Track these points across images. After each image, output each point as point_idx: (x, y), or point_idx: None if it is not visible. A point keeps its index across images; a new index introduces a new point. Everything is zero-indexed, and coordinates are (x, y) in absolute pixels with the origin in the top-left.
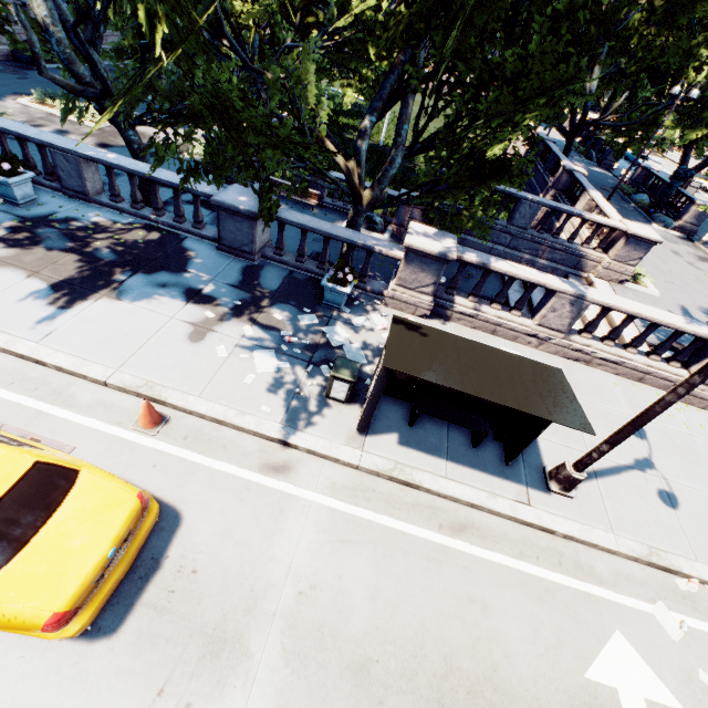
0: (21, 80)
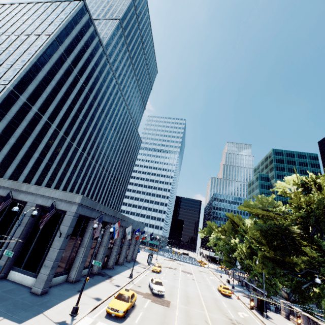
0: None
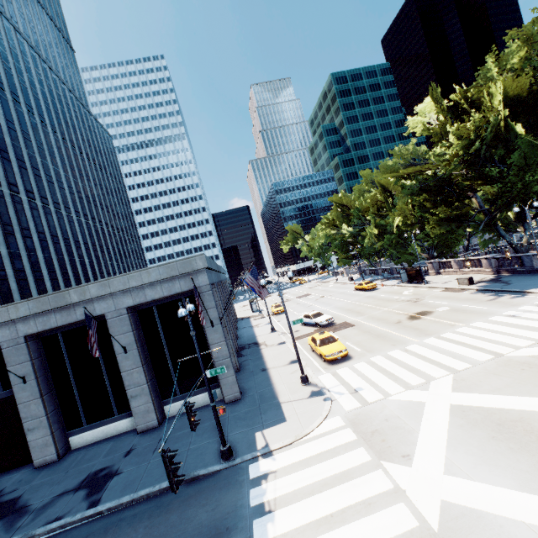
0: None
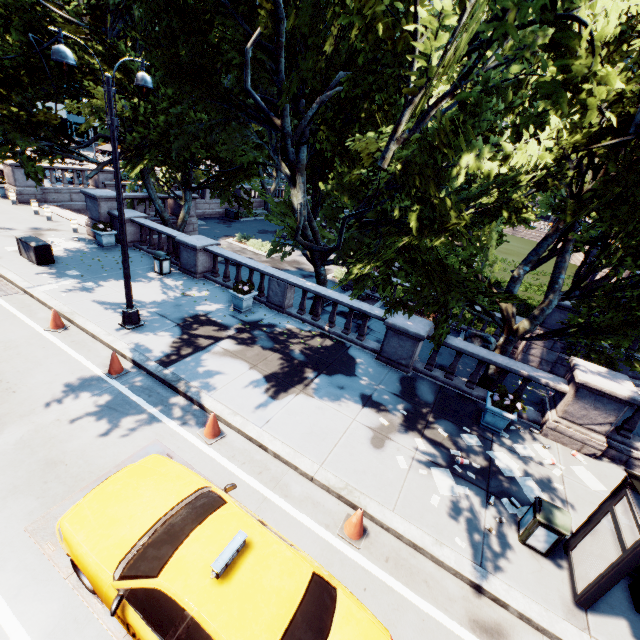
0: (228, 228)
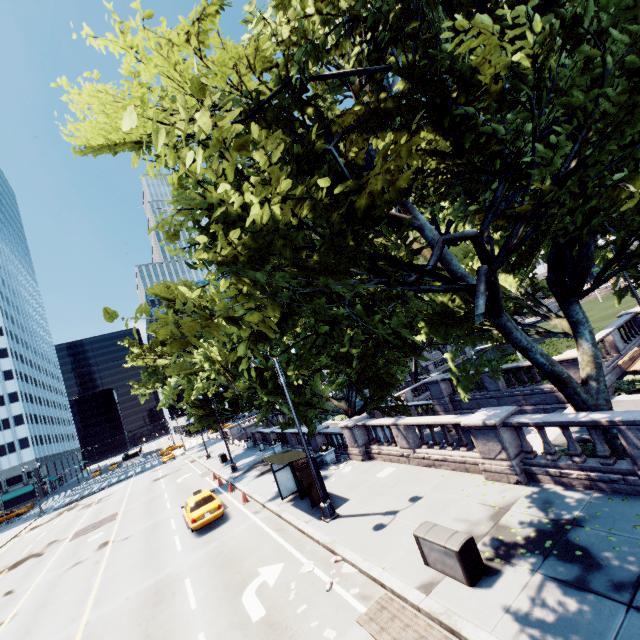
0: None
